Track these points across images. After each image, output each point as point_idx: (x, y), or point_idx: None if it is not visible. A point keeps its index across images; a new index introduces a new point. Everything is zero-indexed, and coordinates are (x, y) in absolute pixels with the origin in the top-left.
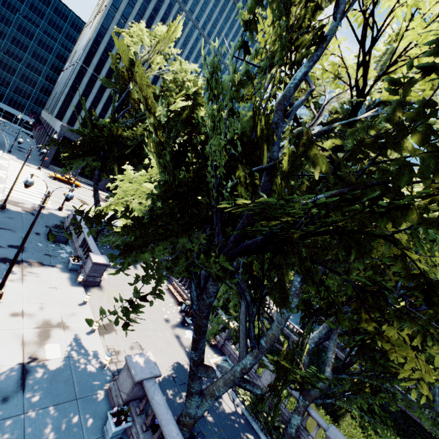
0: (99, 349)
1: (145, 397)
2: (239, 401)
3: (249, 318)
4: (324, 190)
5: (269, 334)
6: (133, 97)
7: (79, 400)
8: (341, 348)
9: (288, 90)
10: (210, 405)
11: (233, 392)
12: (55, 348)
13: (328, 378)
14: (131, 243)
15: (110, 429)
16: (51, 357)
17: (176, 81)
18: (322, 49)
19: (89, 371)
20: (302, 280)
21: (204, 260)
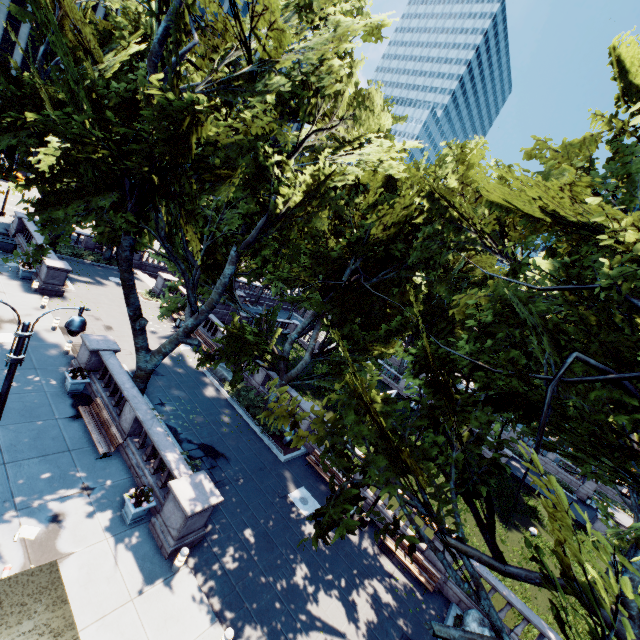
0: (62, 343)
1: (104, 365)
2: (225, 392)
3: (186, 284)
4: (247, 156)
5: (209, 299)
6: (68, 39)
7: (38, 370)
8: (394, 378)
9: (153, 46)
10: (160, 360)
11: (220, 386)
12: (8, 336)
13: (305, 361)
14: (36, 200)
15: (69, 384)
16: (5, 341)
17: (128, 14)
18: (178, 3)
19: (49, 355)
20: (236, 248)
21: (109, 215)
